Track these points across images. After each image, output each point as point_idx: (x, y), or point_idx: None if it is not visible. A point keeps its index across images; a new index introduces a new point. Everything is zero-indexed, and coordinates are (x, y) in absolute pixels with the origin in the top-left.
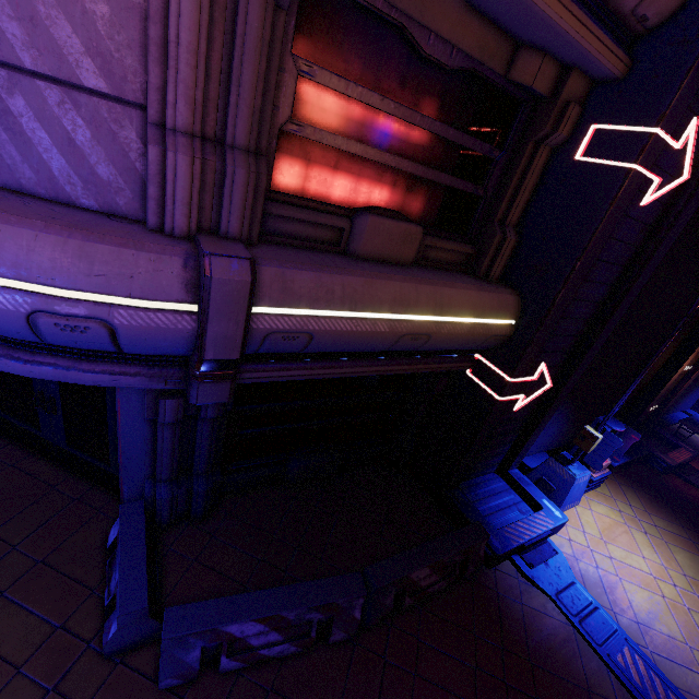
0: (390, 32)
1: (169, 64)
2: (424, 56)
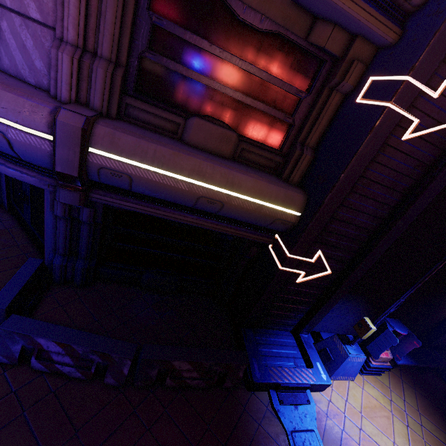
0: (217, 3)
1: (65, 5)
2: (241, 20)
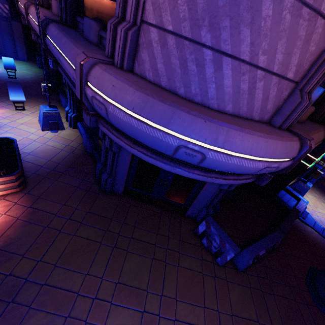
0: None
1: (322, 69)
2: None
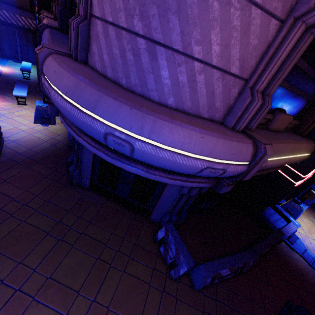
0: None
1: (271, 66)
2: None
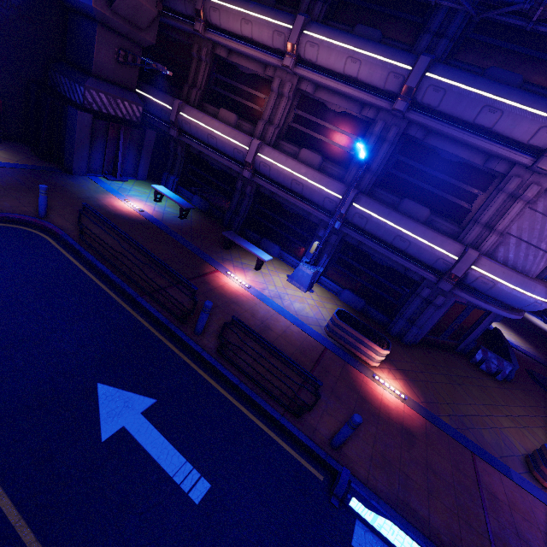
0: None
1: None
2: None
